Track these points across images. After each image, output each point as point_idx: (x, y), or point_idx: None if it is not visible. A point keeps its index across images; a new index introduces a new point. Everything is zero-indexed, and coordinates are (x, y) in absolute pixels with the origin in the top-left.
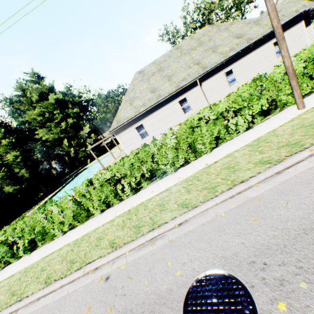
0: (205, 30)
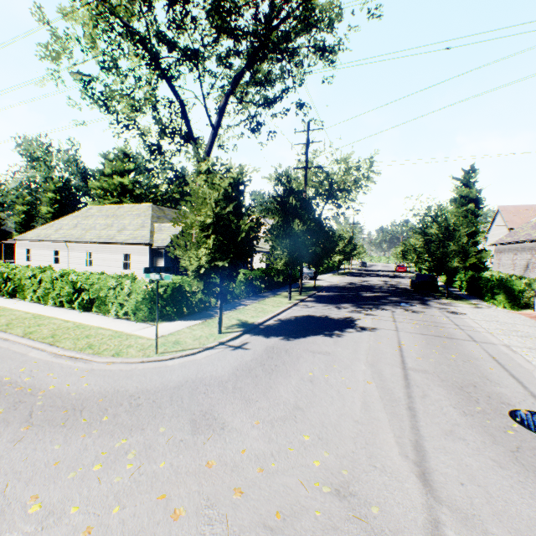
0: (144, 207)
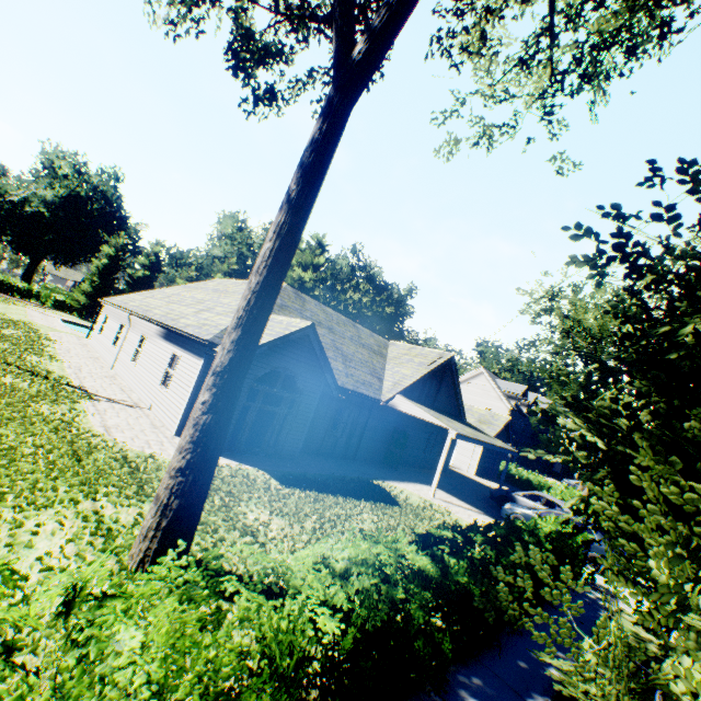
0: None
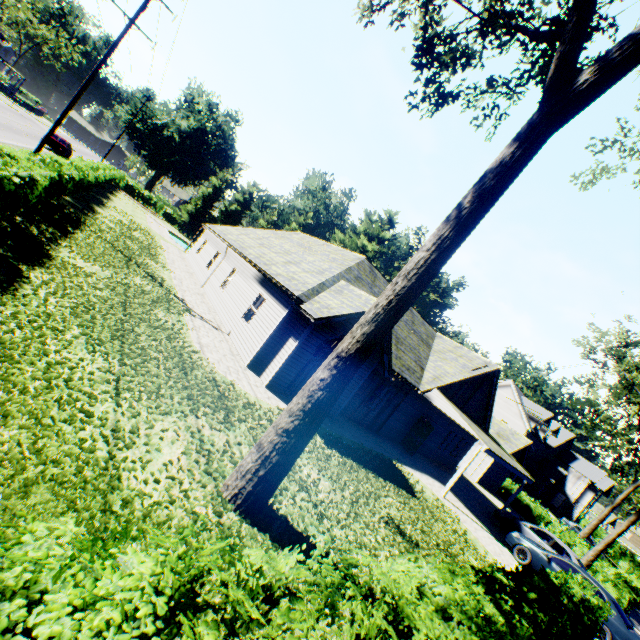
0: (351, 255)
